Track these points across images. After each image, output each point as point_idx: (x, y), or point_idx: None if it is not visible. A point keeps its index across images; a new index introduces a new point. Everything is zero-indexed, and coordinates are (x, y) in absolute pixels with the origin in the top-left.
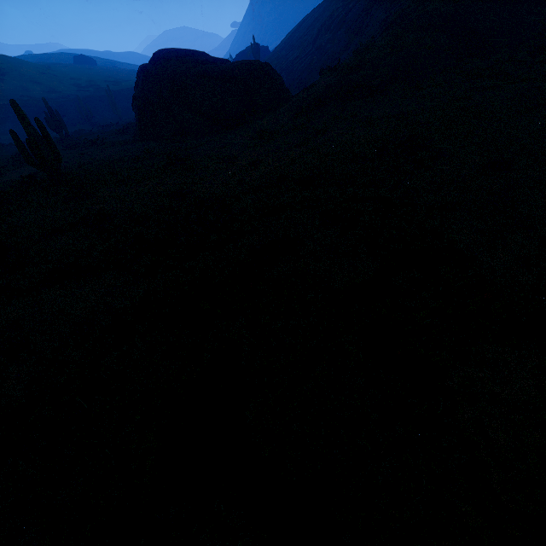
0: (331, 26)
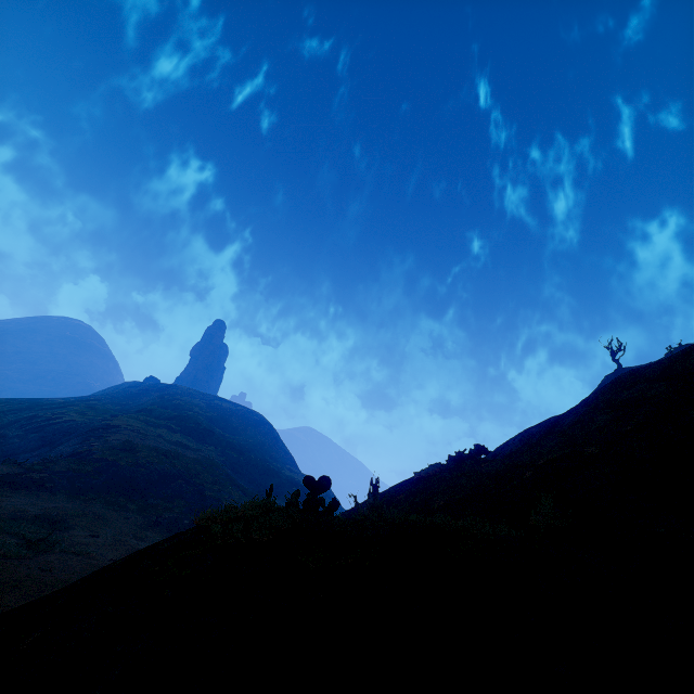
0: (28, 426)
